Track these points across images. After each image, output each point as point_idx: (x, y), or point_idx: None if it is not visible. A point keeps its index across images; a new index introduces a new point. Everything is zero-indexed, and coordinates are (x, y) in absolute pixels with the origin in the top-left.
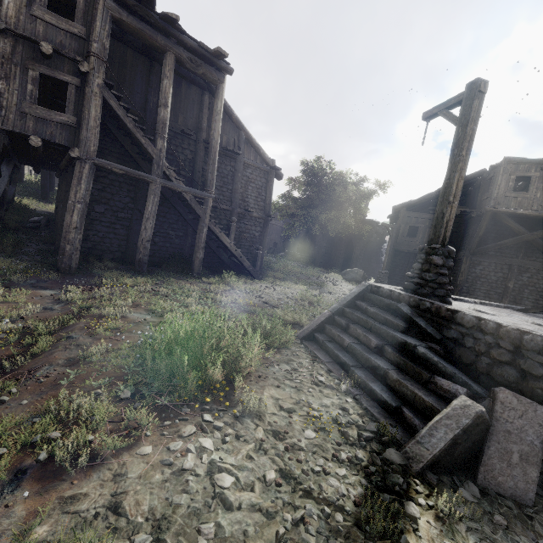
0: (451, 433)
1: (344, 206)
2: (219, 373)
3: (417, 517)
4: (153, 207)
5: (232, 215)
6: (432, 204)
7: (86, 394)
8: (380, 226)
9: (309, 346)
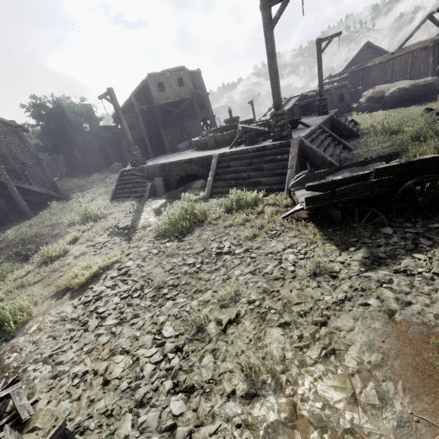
0: (149, 191)
1: (80, 125)
2: (98, 212)
3: (146, 203)
4: None
5: (17, 172)
6: (132, 105)
7: (74, 228)
8: (113, 127)
9: (116, 200)
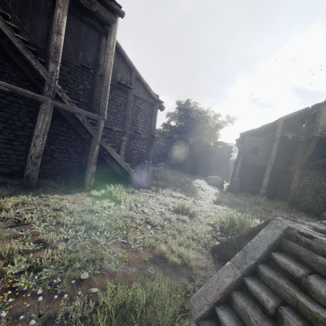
0: None
1: (205, 132)
2: None
3: None
4: (44, 125)
5: (124, 136)
6: (266, 131)
7: None
8: (227, 146)
9: None
